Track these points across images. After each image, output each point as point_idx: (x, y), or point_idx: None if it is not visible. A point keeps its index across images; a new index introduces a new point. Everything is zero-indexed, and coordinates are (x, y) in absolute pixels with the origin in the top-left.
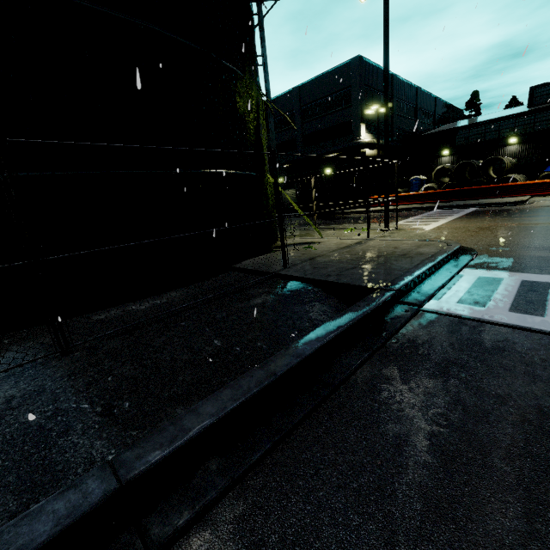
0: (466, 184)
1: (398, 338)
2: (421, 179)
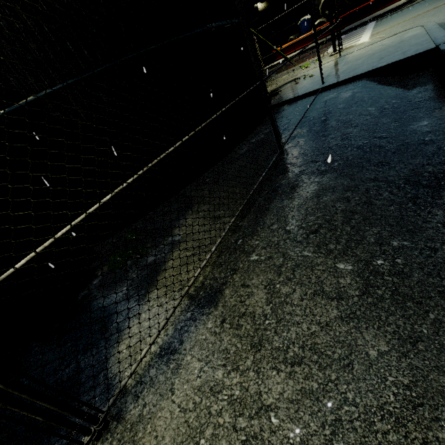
0: (349, 8)
1: None
2: (308, 18)
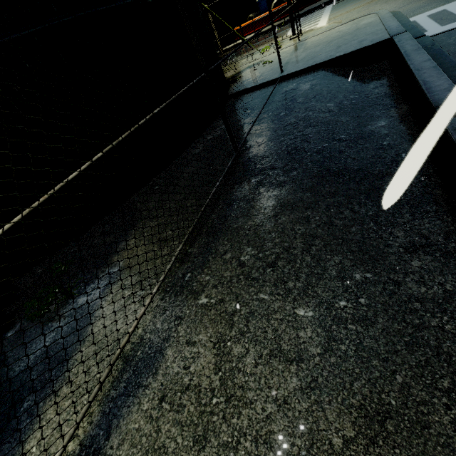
0: None
1: (443, 47)
2: None
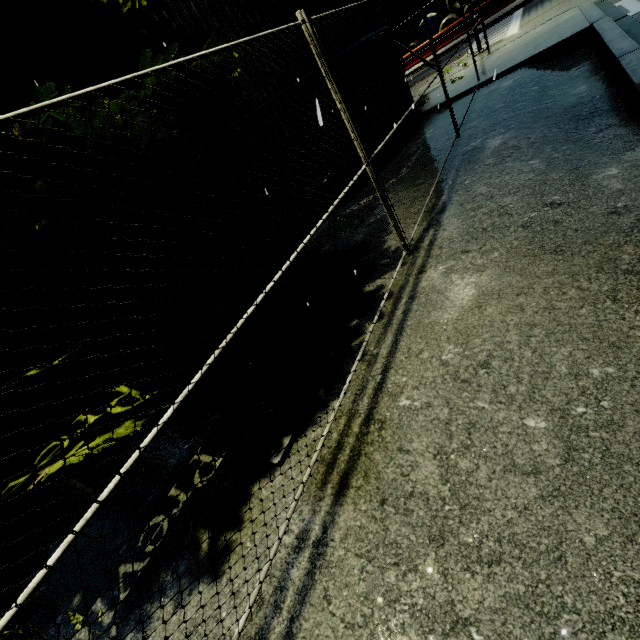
0: None
1: None
2: (432, 17)
